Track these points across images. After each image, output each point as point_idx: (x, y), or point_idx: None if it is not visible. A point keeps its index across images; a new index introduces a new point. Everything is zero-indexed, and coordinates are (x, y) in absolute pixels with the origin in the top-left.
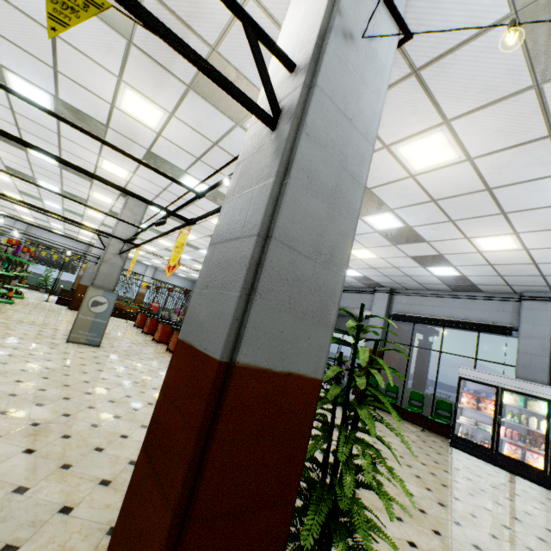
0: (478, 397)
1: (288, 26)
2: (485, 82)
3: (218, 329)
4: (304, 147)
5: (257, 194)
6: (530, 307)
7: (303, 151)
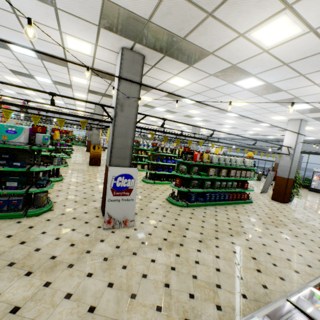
0: (319, 176)
1: (287, 136)
2: (319, 125)
3: (285, 175)
4: (293, 158)
5: (288, 163)
6: None
7: (293, 159)
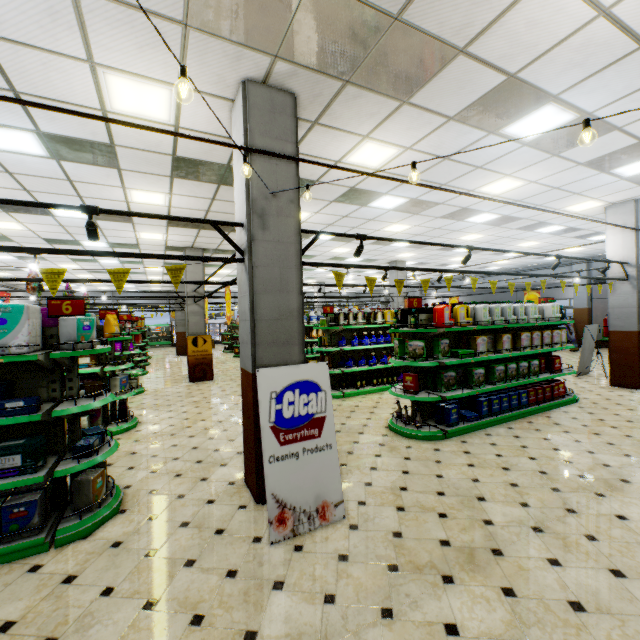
0: None
1: (612, 242)
2: None
3: (631, 326)
4: None
5: (630, 297)
6: None
7: None
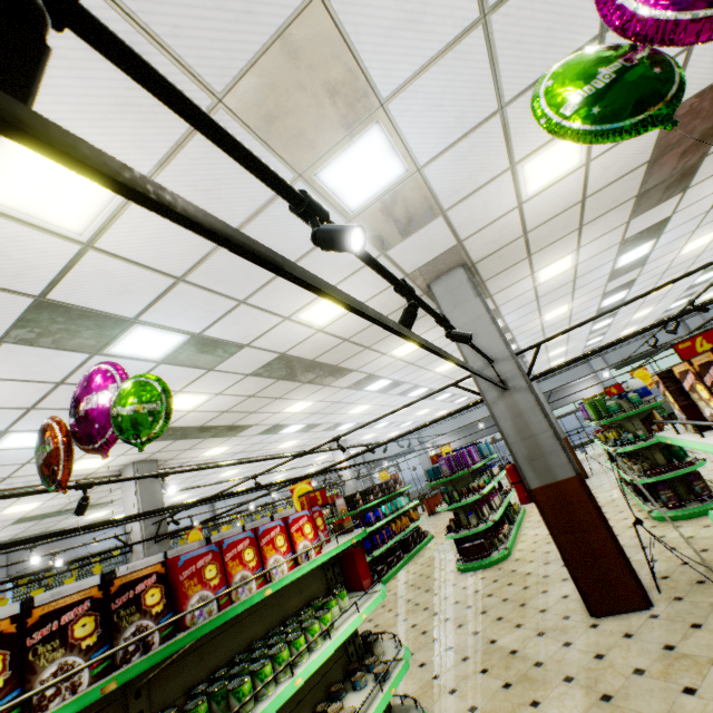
0: None
1: None
2: None
3: None
4: None
5: None
6: (691, 322)
7: None
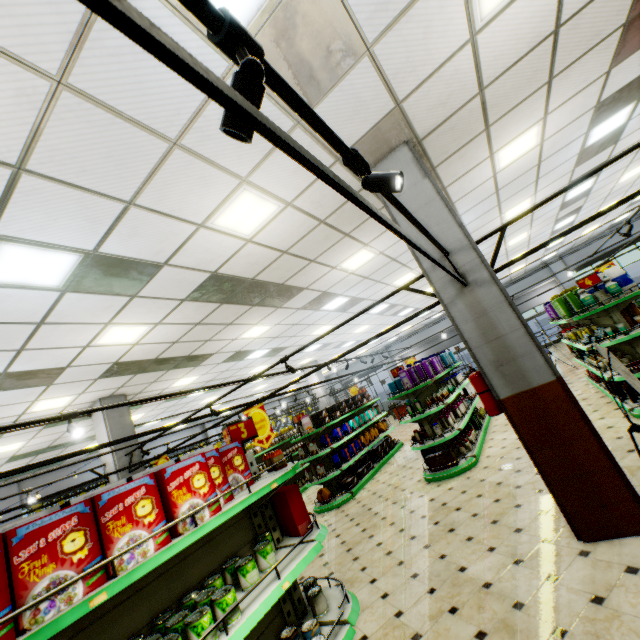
0: None
1: None
2: None
3: None
4: None
5: None
6: None
7: None
